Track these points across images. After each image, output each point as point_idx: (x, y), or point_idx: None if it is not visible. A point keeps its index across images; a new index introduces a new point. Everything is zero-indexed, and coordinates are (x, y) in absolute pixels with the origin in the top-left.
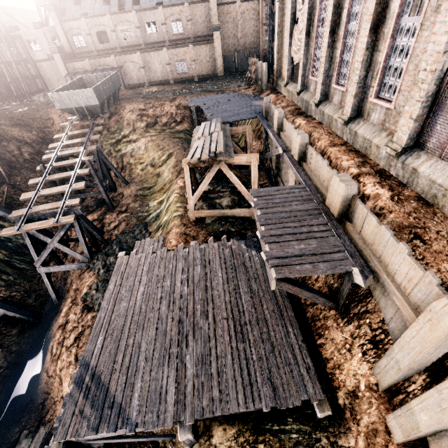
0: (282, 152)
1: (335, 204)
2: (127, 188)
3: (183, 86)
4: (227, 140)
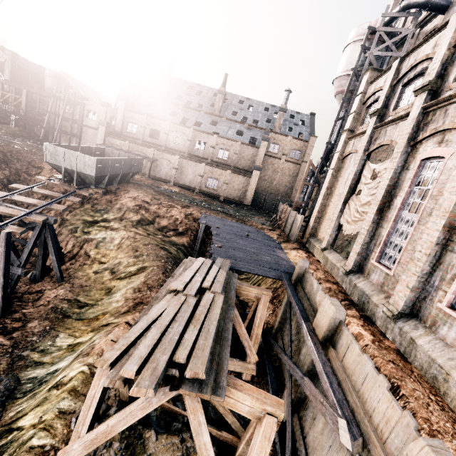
0: (350, 443)
1: None
2: (54, 288)
3: (206, 199)
4: (225, 313)
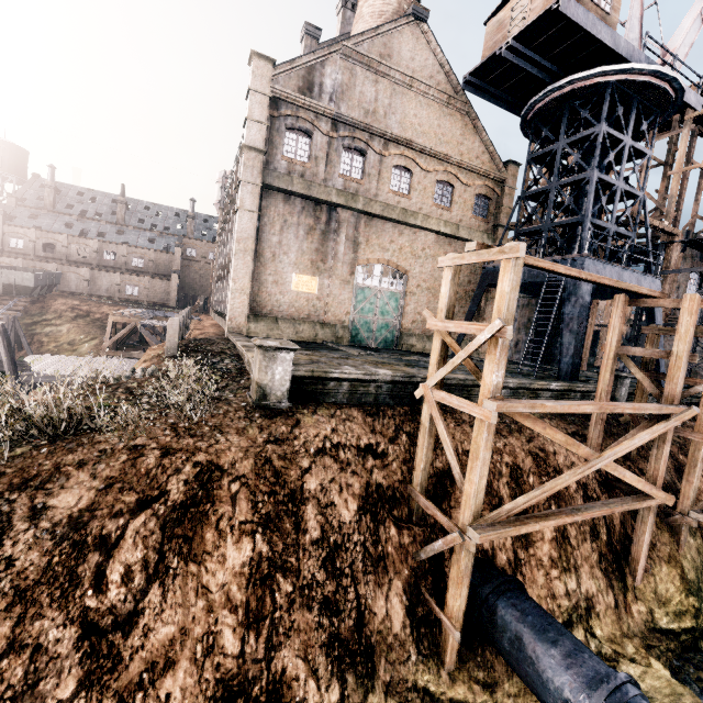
0: None
1: None
2: None
3: (129, 303)
4: (148, 317)
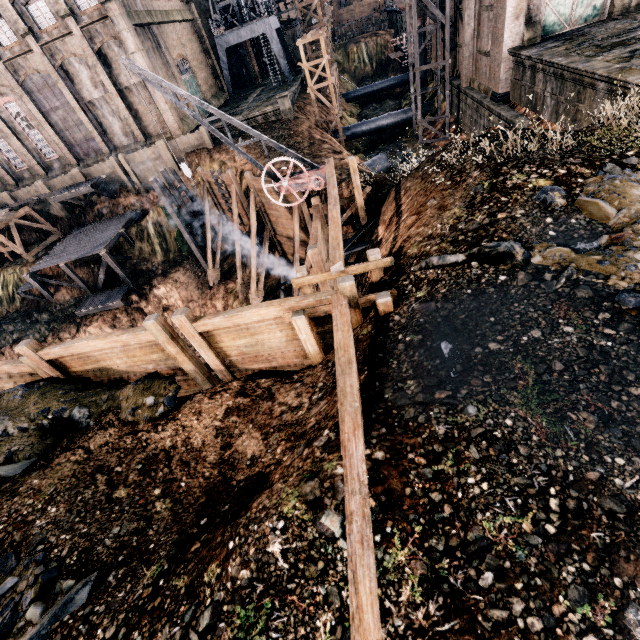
0: (37, 198)
1: (81, 177)
2: None
3: None
4: None
